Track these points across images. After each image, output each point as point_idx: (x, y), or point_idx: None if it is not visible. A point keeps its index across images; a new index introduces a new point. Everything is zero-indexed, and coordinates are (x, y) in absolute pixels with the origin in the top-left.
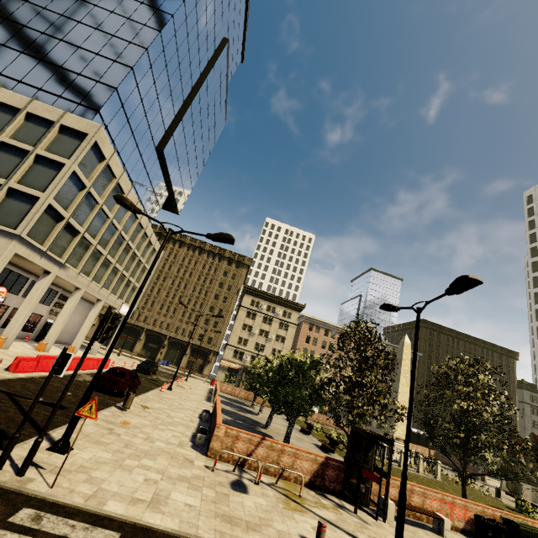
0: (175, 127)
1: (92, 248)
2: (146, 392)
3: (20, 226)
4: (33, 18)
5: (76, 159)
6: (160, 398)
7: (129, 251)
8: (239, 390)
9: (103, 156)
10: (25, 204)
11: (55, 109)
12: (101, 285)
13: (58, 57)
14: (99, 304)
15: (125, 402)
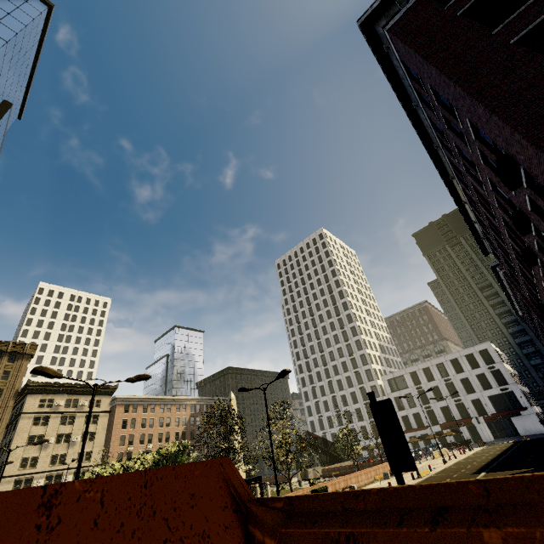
0: None
1: None
2: None
3: None
4: None
5: None
6: None
7: None
8: None
9: None
10: None
11: None
12: None
13: None
14: None
15: None
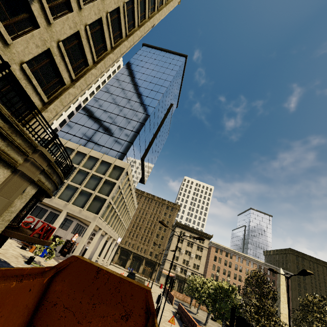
0: (149, 148)
1: (116, 214)
2: None
3: (99, 213)
4: (101, 115)
5: (120, 180)
6: None
7: (126, 210)
8: (179, 294)
9: (127, 174)
10: (101, 202)
11: (112, 158)
12: (114, 230)
13: (110, 131)
14: (111, 239)
15: None
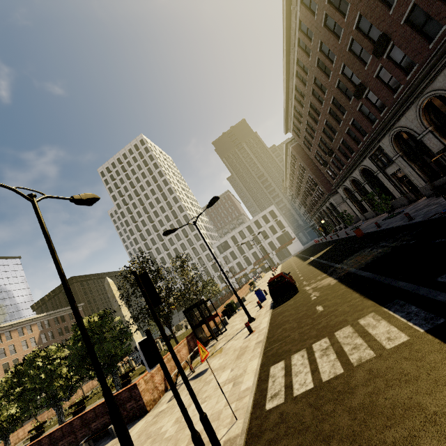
0: None
1: None
2: None
3: None
4: None
5: None
6: None
7: None
8: None
9: None
10: None
11: None
12: None
13: None
14: None
15: None
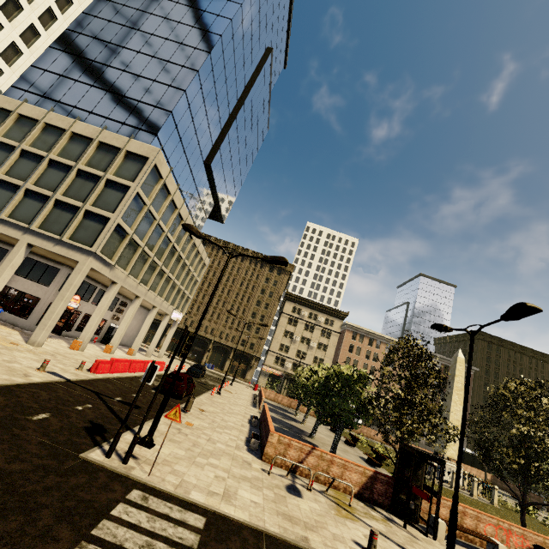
0: (221, 141)
1: (150, 260)
2: (199, 396)
3: (95, 244)
4: (100, 52)
5: (139, 181)
6: (212, 401)
7: (180, 261)
8: (282, 397)
9: (161, 176)
10: (99, 224)
11: (121, 137)
12: (156, 293)
13: (121, 87)
14: (154, 311)
15: (186, 405)
